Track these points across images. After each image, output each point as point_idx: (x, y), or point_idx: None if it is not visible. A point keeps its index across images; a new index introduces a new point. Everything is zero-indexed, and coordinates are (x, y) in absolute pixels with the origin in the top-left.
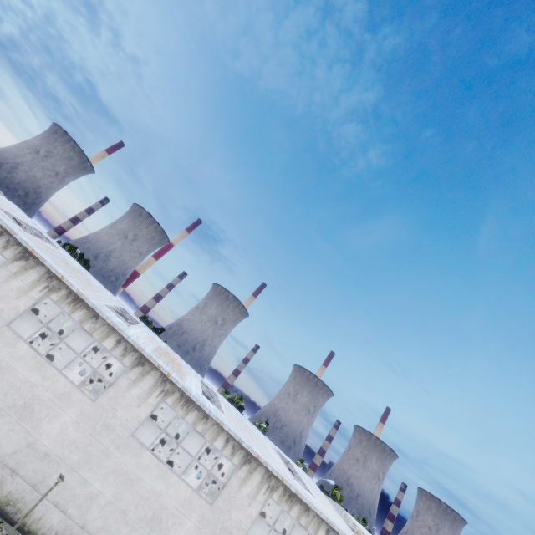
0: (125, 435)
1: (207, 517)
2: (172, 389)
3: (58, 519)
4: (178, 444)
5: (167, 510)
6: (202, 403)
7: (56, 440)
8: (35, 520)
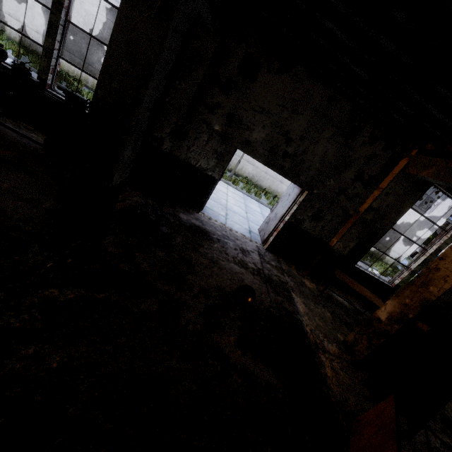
0: None
1: None
2: None
3: (251, 169)
4: None
5: None
6: None
7: None
8: (239, 169)
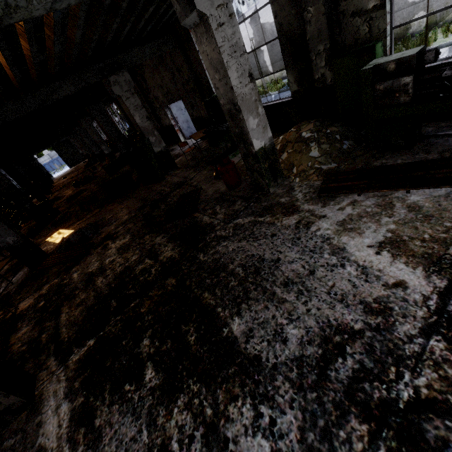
0: None
1: None
2: None
3: None
4: None
5: None
6: None
7: (268, 38)
8: None
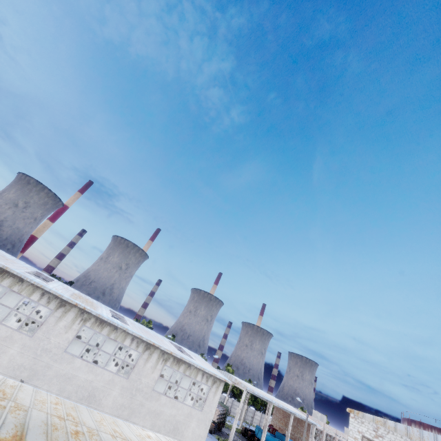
0: (60, 352)
1: (126, 386)
2: (89, 317)
3: None
4: (99, 349)
5: (98, 389)
6: (112, 320)
7: (8, 367)
8: None
